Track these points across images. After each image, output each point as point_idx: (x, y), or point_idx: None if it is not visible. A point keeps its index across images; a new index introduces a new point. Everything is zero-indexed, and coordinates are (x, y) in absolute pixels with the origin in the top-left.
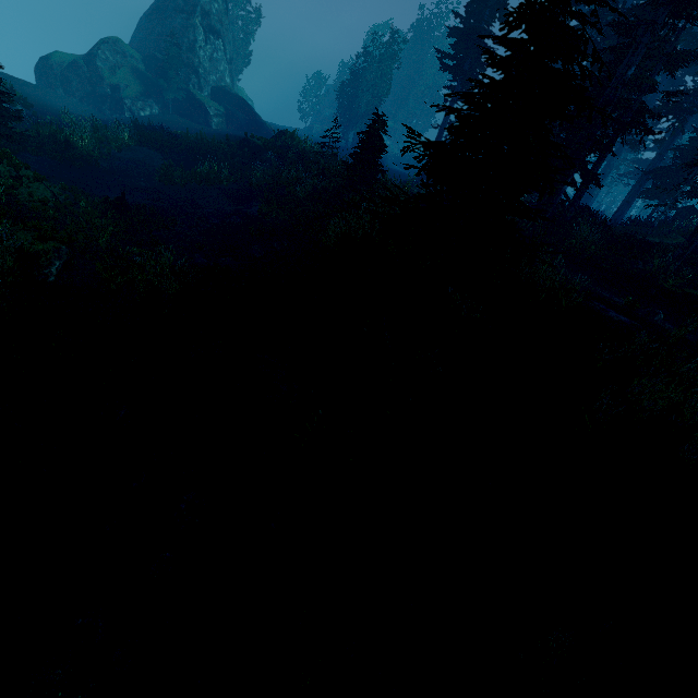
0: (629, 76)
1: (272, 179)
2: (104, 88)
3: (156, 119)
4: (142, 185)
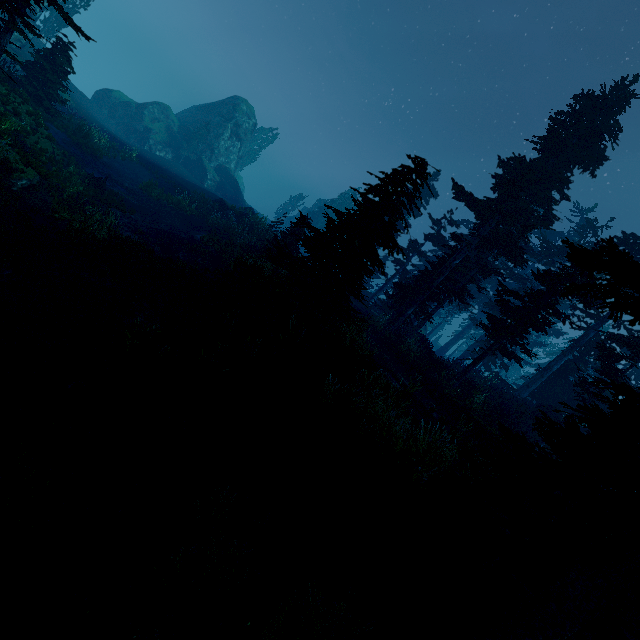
0: (455, 264)
1: (224, 226)
2: (139, 126)
3: (166, 161)
4: (125, 184)
